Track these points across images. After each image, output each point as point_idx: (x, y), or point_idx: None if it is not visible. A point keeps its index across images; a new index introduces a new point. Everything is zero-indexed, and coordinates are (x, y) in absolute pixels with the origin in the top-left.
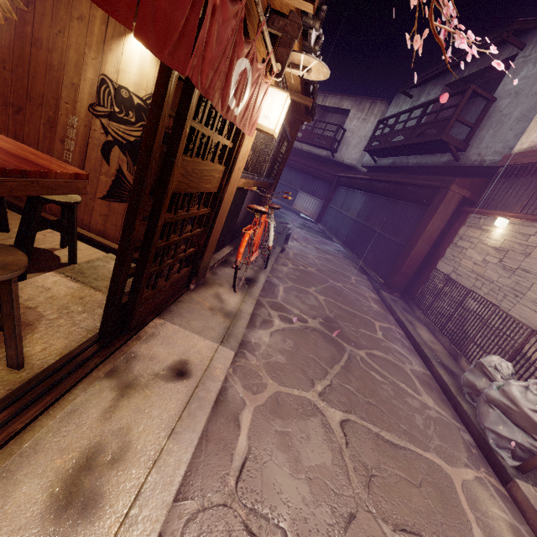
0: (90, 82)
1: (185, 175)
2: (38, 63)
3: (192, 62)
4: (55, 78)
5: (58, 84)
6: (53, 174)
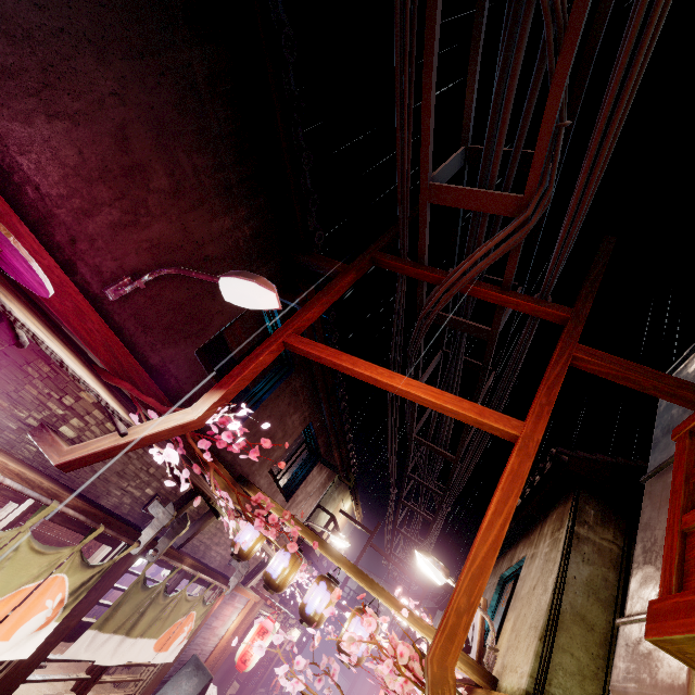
0: None
1: (270, 652)
2: None
3: None
4: None
5: None
6: None
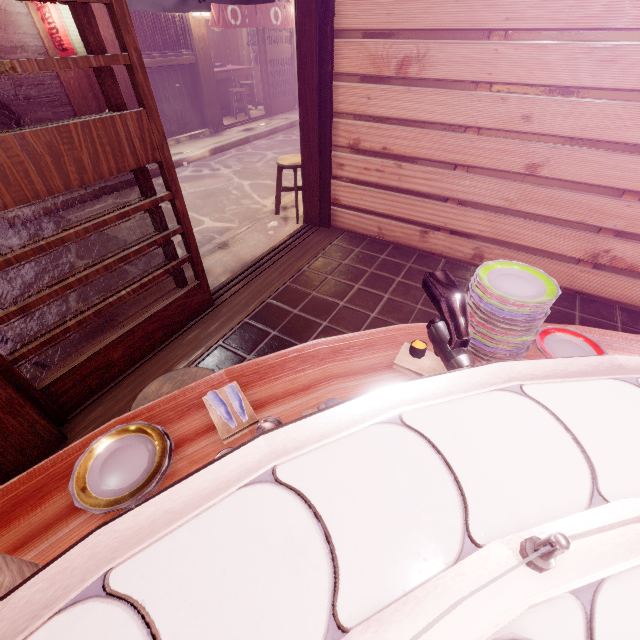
0: (245, 33)
1: (272, 53)
2: (229, 35)
3: (258, 23)
4: (235, 38)
5: (236, 40)
6: (244, 69)
